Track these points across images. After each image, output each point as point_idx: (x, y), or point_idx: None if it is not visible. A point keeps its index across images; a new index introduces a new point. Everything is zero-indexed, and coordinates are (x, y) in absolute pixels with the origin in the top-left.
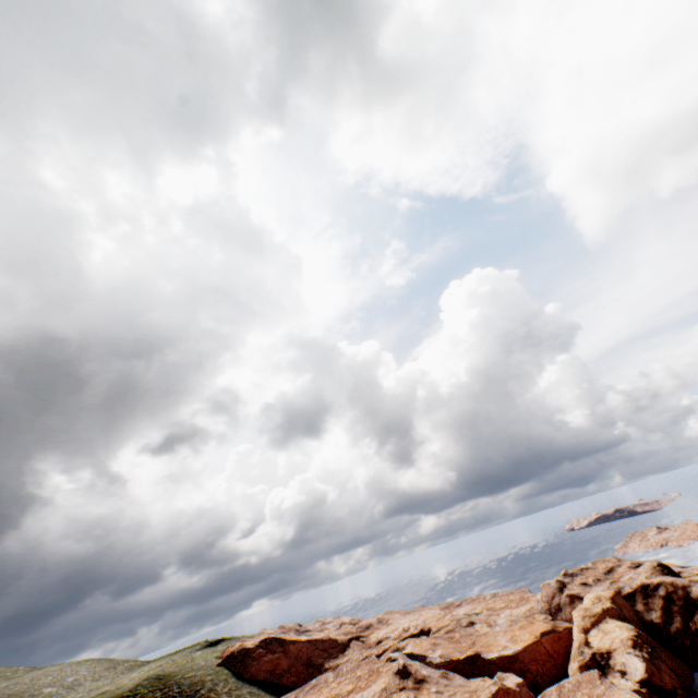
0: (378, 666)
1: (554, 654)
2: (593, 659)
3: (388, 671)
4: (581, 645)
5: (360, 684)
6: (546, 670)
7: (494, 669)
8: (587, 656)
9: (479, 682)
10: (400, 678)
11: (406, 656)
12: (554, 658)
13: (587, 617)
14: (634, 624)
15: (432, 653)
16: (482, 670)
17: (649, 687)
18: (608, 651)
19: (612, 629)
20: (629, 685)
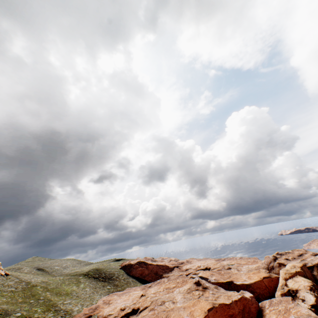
0: (186, 279)
1: (268, 287)
2: (288, 292)
3: (191, 282)
4: (283, 285)
5: (178, 285)
6: (264, 293)
7: (239, 288)
8: (285, 290)
9: (232, 292)
10: (196, 285)
11: (199, 277)
12: (268, 288)
13: (287, 274)
14: (311, 280)
15: (210, 278)
16: (233, 288)
17: (316, 308)
18: (296, 290)
19: (299, 281)
20: (306, 306)
